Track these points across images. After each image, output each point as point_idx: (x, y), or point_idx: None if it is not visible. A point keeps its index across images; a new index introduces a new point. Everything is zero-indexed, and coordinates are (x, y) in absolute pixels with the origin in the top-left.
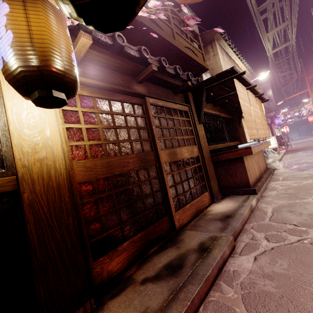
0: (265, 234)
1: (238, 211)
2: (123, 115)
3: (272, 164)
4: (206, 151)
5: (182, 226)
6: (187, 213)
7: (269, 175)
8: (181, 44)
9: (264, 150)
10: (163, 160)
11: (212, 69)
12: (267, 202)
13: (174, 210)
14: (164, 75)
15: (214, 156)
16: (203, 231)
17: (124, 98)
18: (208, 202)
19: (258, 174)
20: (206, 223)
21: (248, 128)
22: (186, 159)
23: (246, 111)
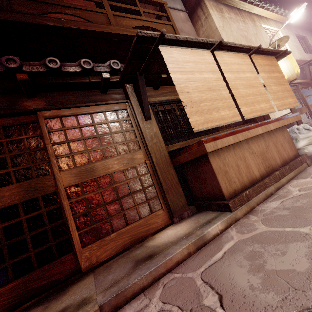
0: (161, 306)
1: (172, 246)
2: (2, 142)
3: (307, 148)
4: (160, 154)
5: (95, 265)
6: (110, 246)
7: (293, 169)
8: (126, 26)
9: (293, 129)
10: (65, 183)
11: (207, 36)
12: (244, 225)
13: (85, 245)
14: (65, 77)
15: (173, 158)
16: (97, 282)
17: (4, 121)
18: (163, 223)
19: (259, 172)
20: (118, 266)
21: (196, 113)
22: (119, 172)
23: (196, 87)
